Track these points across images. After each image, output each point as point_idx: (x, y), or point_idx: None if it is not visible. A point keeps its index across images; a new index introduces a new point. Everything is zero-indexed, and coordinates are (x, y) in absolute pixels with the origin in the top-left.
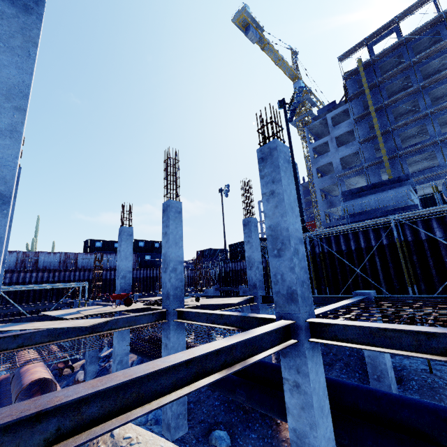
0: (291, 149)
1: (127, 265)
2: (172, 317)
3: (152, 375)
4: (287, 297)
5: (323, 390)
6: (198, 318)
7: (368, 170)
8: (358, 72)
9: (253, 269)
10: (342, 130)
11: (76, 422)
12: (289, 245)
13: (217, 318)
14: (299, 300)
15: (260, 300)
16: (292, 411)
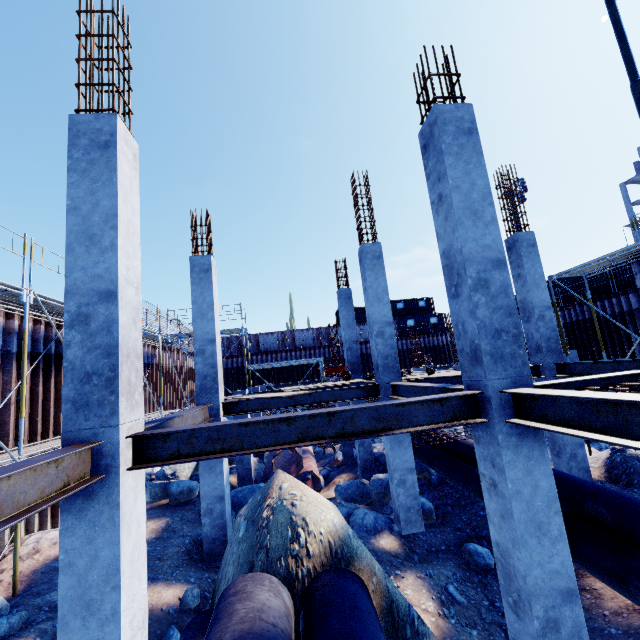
0: (626, 55)
1: (351, 335)
2: (385, 392)
3: (250, 427)
4: (471, 357)
5: (547, 500)
6: (407, 393)
7: None
8: None
9: (533, 321)
10: None
11: (190, 449)
12: (465, 276)
13: (422, 392)
14: (486, 360)
15: (551, 371)
16: (493, 519)
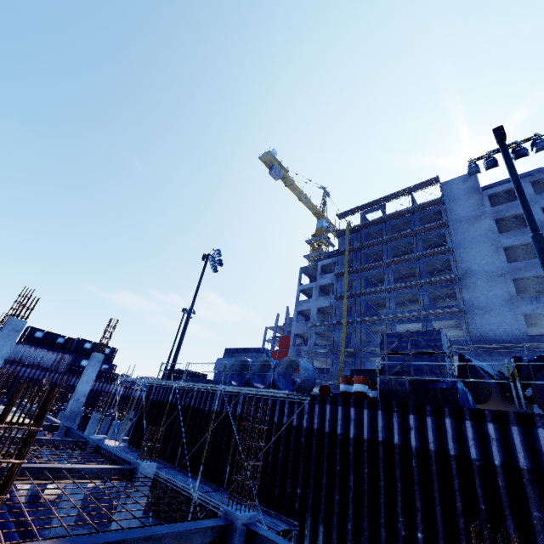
0: (194, 298)
1: None
2: None
3: None
4: None
5: None
6: None
7: (335, 328)
8: (349, 232)
9: (73, 400)
10: (326, 280)
11: None
12: None
13: None
14: None
15: (62, 430)
16: None
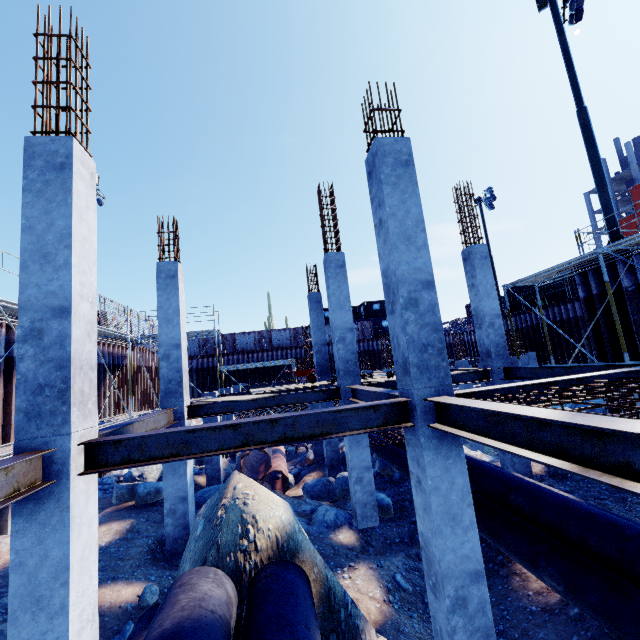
0: (573, 83)
1: (320, 338)
2: (345, 395)
3: (198, 434)
4: (403, 368)
5: (462, 494)
6: (363, 396)
7: None
8: None
9: (484, 328)
10: None
11: (140, 454)
12: (398, 295)
13: (373, 396)
14: (413, 371)
15: (498, 375)
16: (419, 512)
